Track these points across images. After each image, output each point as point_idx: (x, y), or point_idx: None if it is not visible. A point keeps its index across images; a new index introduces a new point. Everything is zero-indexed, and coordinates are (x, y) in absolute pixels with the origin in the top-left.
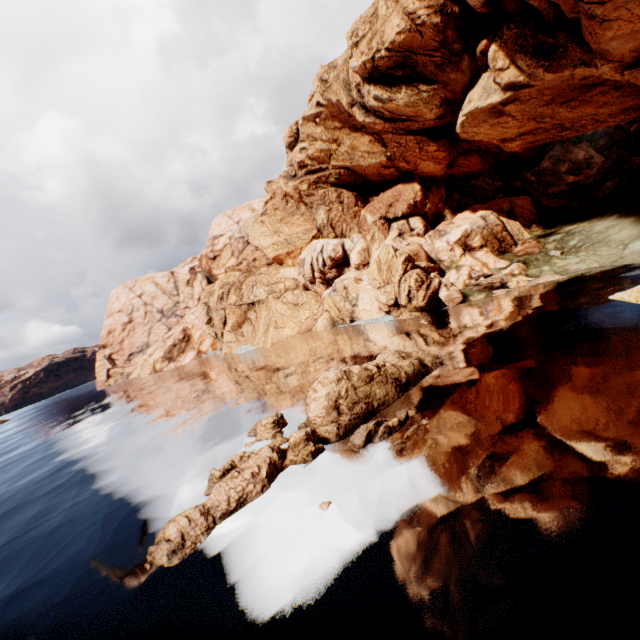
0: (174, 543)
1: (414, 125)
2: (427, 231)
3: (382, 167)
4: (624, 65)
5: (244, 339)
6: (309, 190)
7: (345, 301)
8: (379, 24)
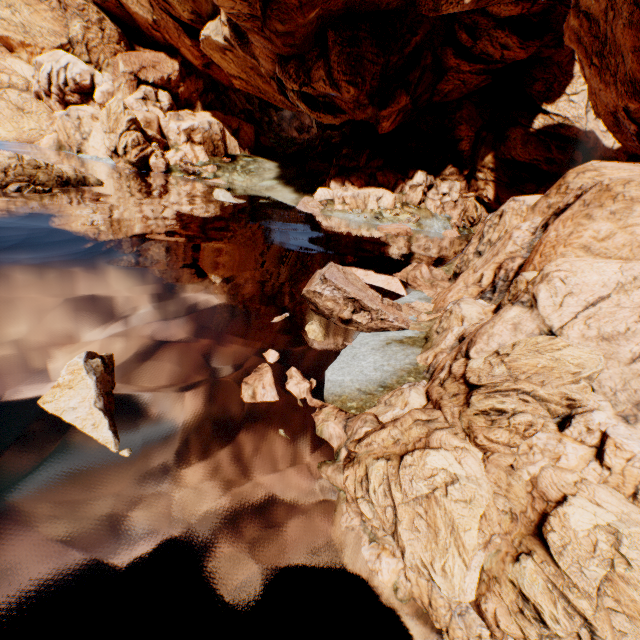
0: None
1: (173, 12)
2: (173, 110)
3: (150, 25)
4: (271, 76)
5: None
6: None
7: (77, 131)
8: None
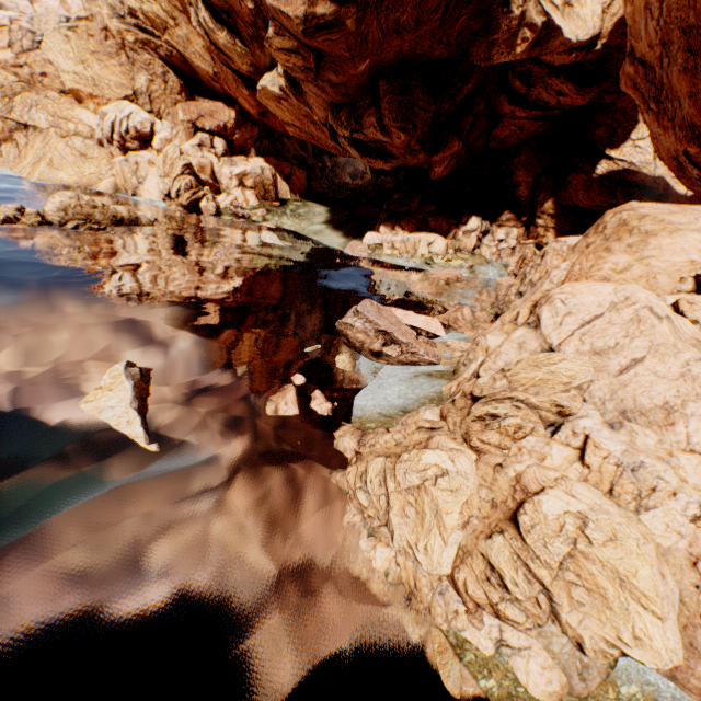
0: None
1: (233, 65)
2: (227, 156)
3: (211, 77)
4: (323, 123)
5: (2, 160)
6: (135, 45)
7: (134, 175)
8: None
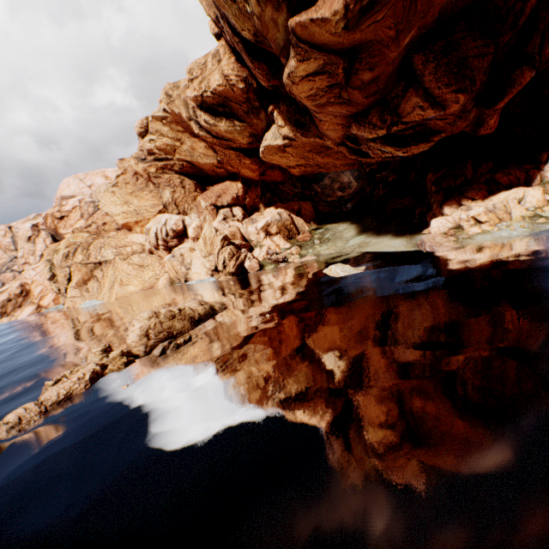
0: (13, 423)
1: (234, 144)
2: (245, 218)
3: (215, 166)
4: (337, 143)
5: (89, 294)
6: (157, 173)
7: (181, 265)
8: (207, 73)
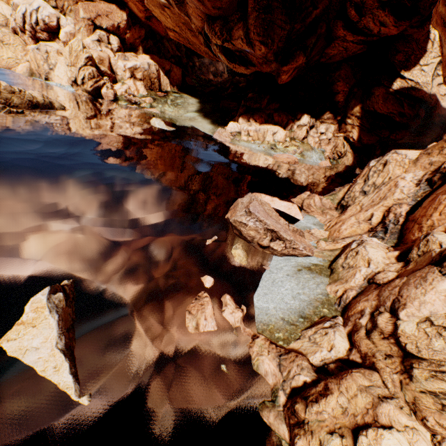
0: None
1: None
2: (121, 52)
3: None
4: (199, 31)
5: None
6: None
7: (45, 62)
8: None
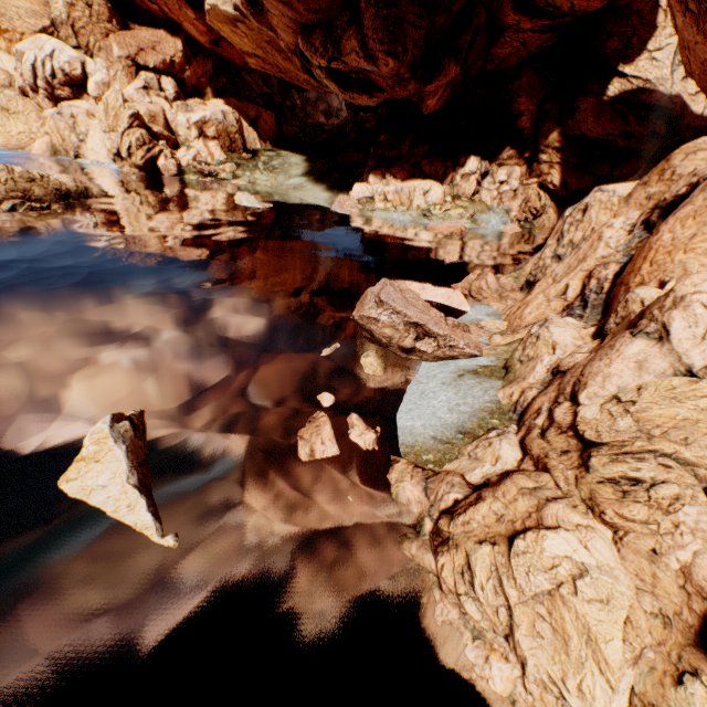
0: None
1: None
2: (180, 100)
3: None
4: (292, 51)
5: None
6: None
7: (72, 132)
8: None
